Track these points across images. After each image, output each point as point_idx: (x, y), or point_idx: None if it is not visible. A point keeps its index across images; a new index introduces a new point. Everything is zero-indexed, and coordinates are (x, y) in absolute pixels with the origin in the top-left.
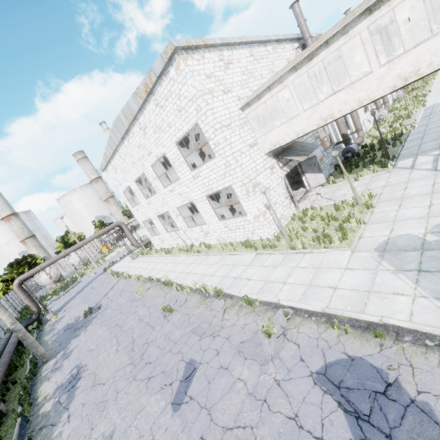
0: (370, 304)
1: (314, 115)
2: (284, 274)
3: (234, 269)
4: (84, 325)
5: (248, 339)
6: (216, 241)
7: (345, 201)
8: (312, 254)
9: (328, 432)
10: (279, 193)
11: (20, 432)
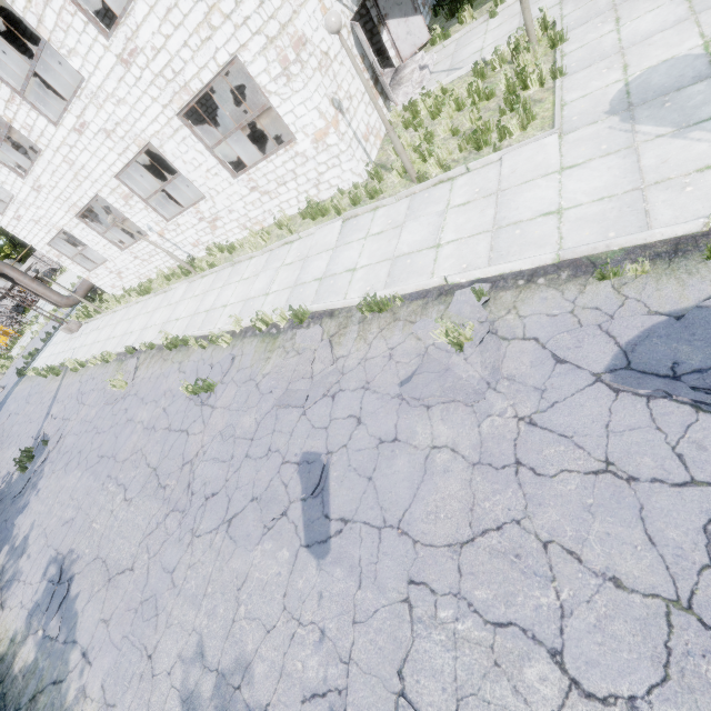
0: (658, 209)
1: None
2: (428, 231)
3: (308, 265)
4: (29, 484)
5: (417, 372)
6: (242, 233)
7: (497, 52)
8: (469, 174)
9: (701, 464)
10: (351, 70)
11: None
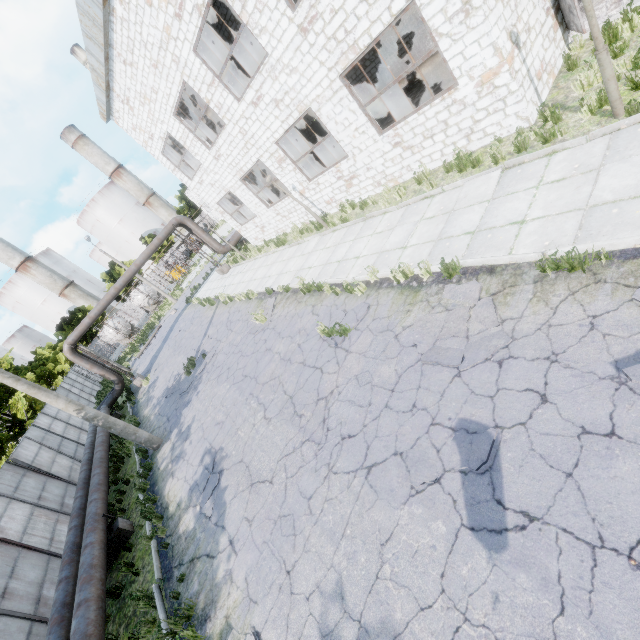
0: None
1: None
2: None
3: (454, 218)
4: (192, 386)
5: None
6: (374, 190)
7: None
8: None
9: None
10: None
11: (163, 564)
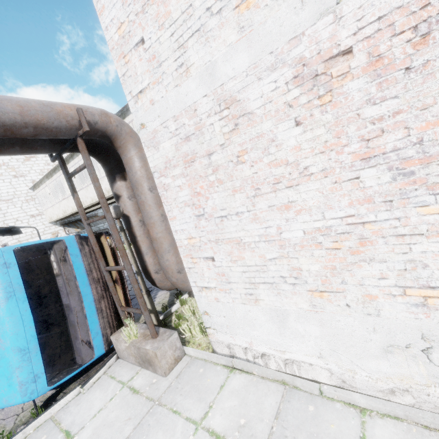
0: None
1: (60, 208)
2: None
3: None
4: None
5: None
6: None
7: None
8: None
9: None
10: None
11: None
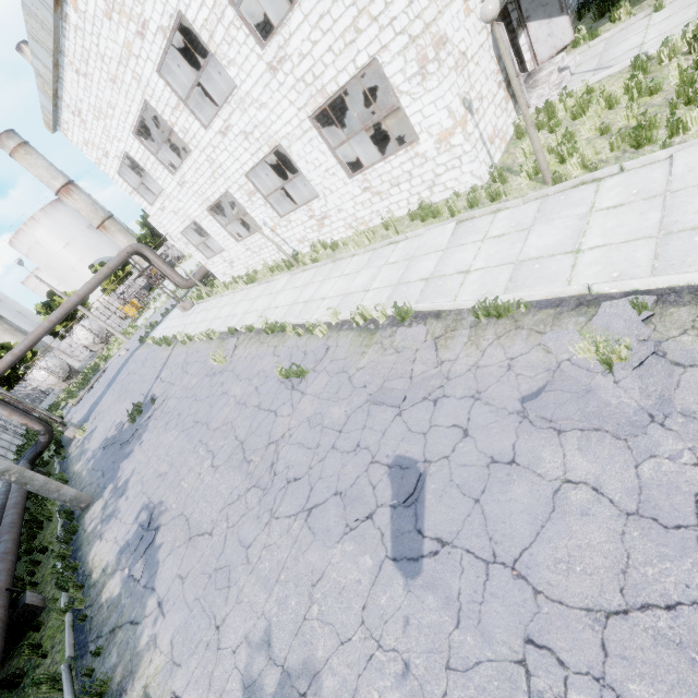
0: None
1: None
2: (564, 235)
3: (413, 265)
4: (136, 435)
5: (547, 388)
6: (346, 232)
7: (668, 42)
8: (623, 174)
9: None
10: (485, 71)
11: (78, 640)
